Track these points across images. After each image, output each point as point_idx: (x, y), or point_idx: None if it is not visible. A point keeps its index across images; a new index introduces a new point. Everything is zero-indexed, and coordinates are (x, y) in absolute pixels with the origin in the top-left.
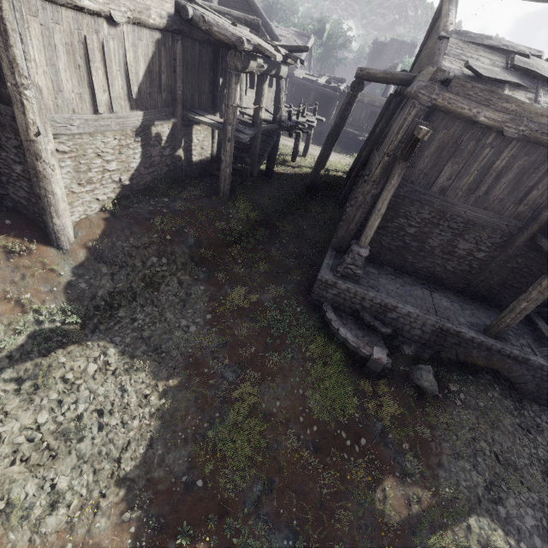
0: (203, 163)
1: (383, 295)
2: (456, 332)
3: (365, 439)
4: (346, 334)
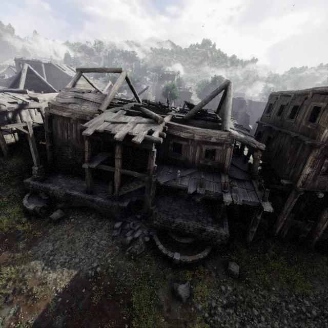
0: (10, 145)
1: (48, 184)
2: (70, 193)
3: (8, 239)
4: (25, 201)
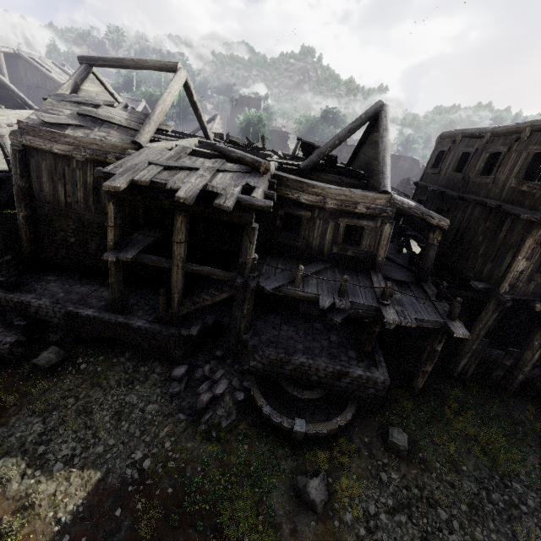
0: None
1: (25, 295)
2: (76, 313)
3: None
4: None
